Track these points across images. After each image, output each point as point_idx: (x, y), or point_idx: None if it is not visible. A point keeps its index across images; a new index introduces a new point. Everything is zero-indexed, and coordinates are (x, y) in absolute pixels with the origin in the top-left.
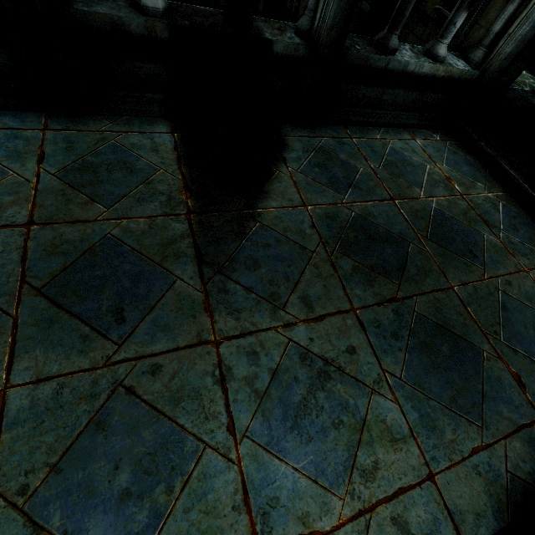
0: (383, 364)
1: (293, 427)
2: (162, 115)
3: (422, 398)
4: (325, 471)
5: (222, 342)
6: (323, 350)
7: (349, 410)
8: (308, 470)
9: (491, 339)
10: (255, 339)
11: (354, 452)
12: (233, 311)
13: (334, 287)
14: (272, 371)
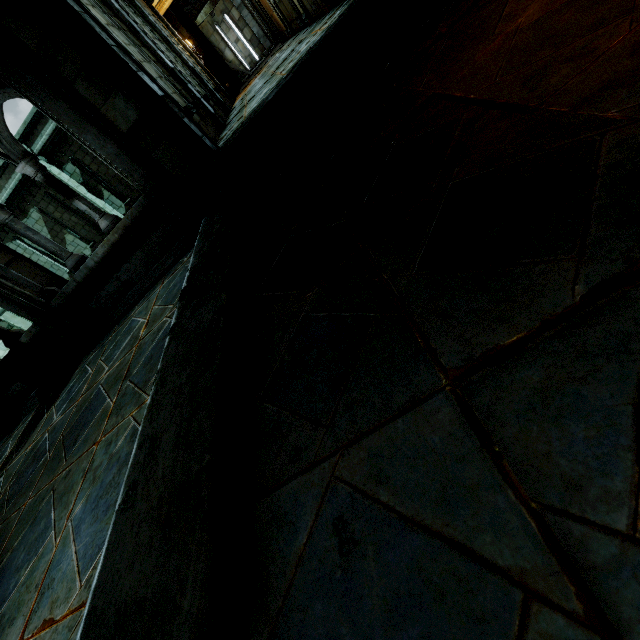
0: None
1: None
2: (38, 402)
3: None
4: None
5: None
6: None
7: None
8: None
9: None
10: None
11: None
12: None
13: None
14: None
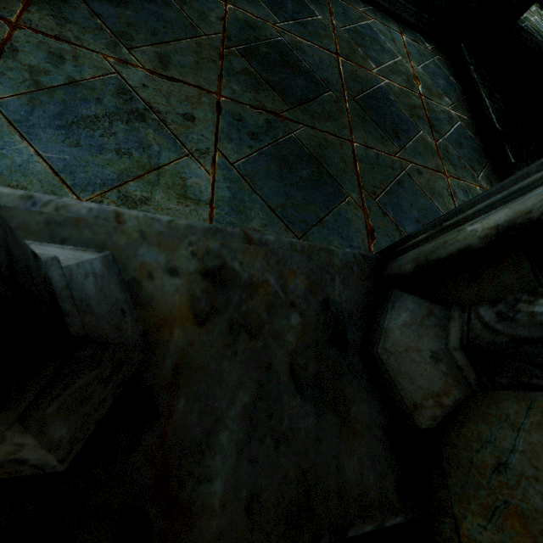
0: (219, 145)
1: (63, 128)
2: None
3: (246, 188)
4: (76, 173)
5: (24, 29)
6: (153, 100)
7: (147, 152)
8: (53, 162)
9: (365, 194)
10: (70, 49)
11: (126, 180)
12: (60, 17)
13: (209, 69)
14: (72, 80)
